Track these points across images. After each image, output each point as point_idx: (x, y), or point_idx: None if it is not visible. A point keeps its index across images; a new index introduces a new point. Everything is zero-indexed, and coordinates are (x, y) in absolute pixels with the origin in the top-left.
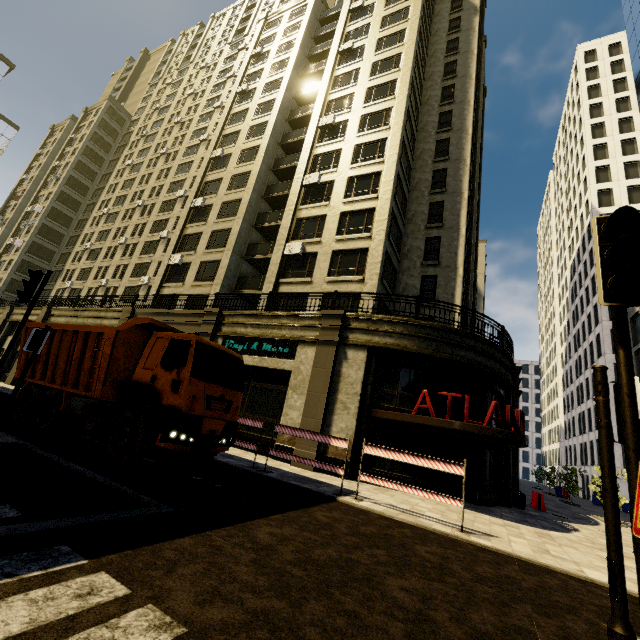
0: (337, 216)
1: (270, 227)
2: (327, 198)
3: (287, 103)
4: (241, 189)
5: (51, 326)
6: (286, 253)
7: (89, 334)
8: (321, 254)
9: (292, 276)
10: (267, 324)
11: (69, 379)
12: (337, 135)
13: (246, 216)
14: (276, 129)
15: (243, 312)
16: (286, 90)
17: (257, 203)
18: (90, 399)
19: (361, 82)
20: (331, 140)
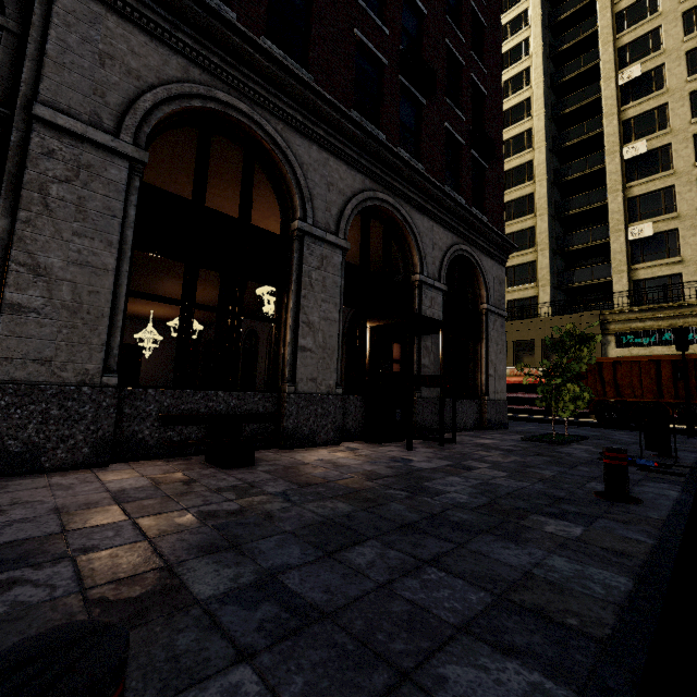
0: (693, 183)
1: (576, 214)
2: (665, 166)
3: (544, 67)
4: (527, 183)
5: (608, 360)
6: (632, 238)
7: (676, 361)
8: (684, 229)
9: (646, 260)
10: (675, 315)
11: (665, 394)
12: (650, 87)
13: (547, 210)
14: (545, 104)
15: (632, 308)
16: (542, 53)
17: (550, 192)
18: (668, 405)
19: (667, 8)
20: (645, 96)
